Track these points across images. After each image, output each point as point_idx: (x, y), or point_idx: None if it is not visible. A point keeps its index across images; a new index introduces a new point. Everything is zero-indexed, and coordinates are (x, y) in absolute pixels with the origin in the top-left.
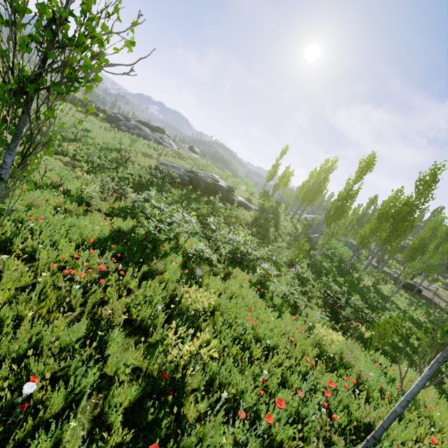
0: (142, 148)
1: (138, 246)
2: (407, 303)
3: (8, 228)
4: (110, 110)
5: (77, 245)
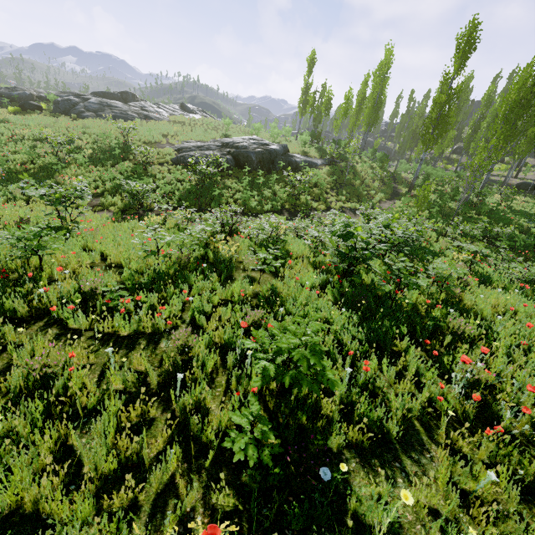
0: (140, 137)
1: (385, 306)
2: None
3: (336, 396)
4: (47, 92)
5: (364, 353)
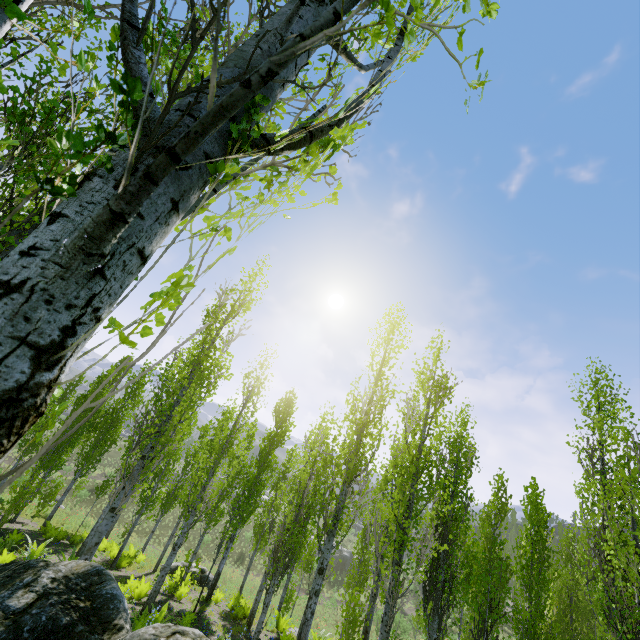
0: None
1: None
2: (505, 639)
3: None
4: None
5: None
